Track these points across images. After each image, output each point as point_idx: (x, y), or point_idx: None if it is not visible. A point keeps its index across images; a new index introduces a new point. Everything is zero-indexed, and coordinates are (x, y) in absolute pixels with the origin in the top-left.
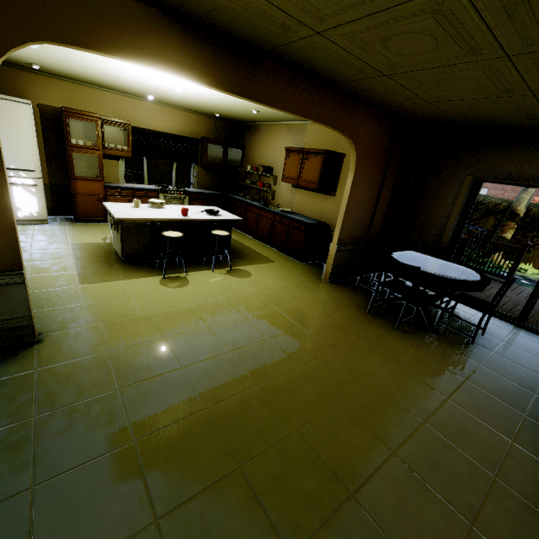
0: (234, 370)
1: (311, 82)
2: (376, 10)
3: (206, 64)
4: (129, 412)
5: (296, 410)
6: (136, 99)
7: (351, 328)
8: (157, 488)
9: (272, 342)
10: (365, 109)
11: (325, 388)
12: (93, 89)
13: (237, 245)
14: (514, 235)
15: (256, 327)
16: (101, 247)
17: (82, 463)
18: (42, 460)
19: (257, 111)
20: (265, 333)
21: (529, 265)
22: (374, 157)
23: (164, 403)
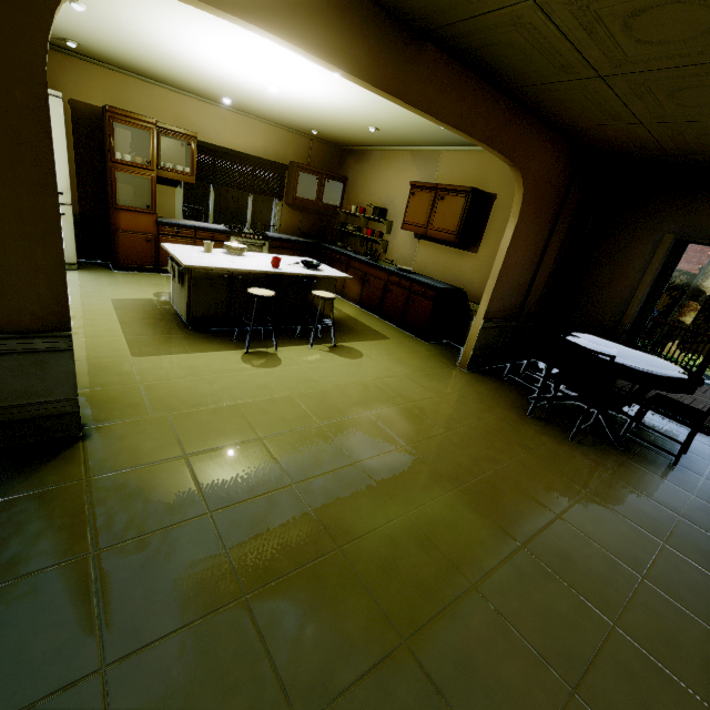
0: (367, 490)
1: (481, 83)
2: None
3: (350, 41)
4: (230, 549)
5: (466, 554)
6: (205, 103)
7: (511, 435)
8: (292, 674)
9: (410, 451)
10: (542, 131)
11: (497, 523)
12: (146, 84)
13: (337, 313)
14: (693, 319)
15: (384, 428)
16: (154, 305)
17: (172, 630)
18: (112, 623)
19: (375, 129)
20: (399, 439)
21: None
22: (544, 200)
23: (278, 538)
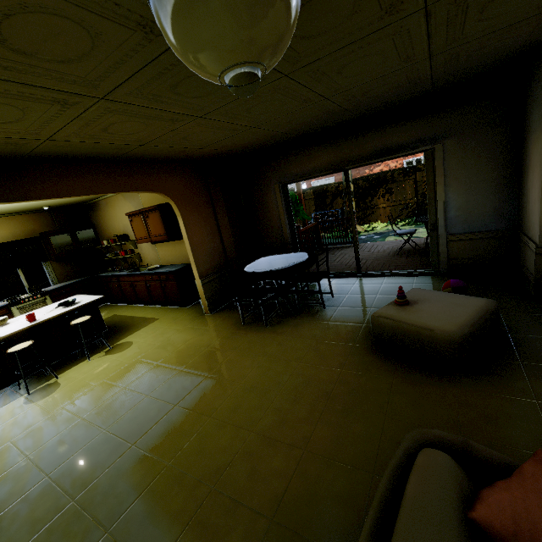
0: (108, 445)
1: (90, 165)
2: (70, 120)
3: None
4: None
5: (169, 447)
6: None
7: (227, 345)
8: None
9: (150, 398)
10: (161, 167)
11: (198, 412)
12: None
13: (119, 320)
14: (358, 205)
15: (134, 392)
16: None
17: None
18: None
19: None
20: (143, 393)
21: (378, 222)
22: (194, 198)
23: (24, 523)
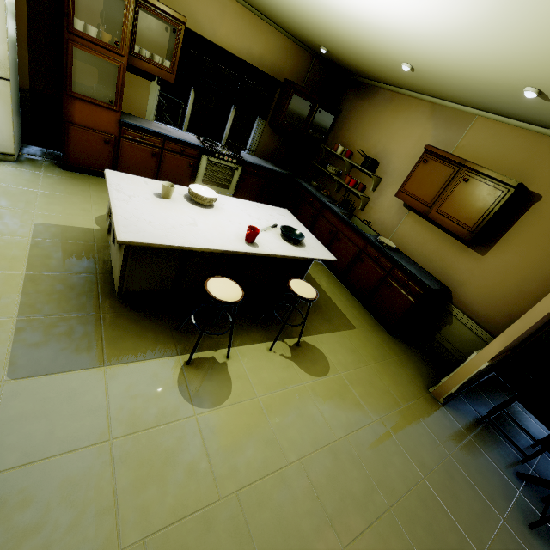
0: None
1: None
2: None
3: None
4: None
5: None
6: None
7: None
8: None
9: None
10: None
11: None
12: None
13: None
14: None
15: None
16: (88, 242)
17: None
18: None
19: (411, 67)
20: None
21: None
22: None
23: None
